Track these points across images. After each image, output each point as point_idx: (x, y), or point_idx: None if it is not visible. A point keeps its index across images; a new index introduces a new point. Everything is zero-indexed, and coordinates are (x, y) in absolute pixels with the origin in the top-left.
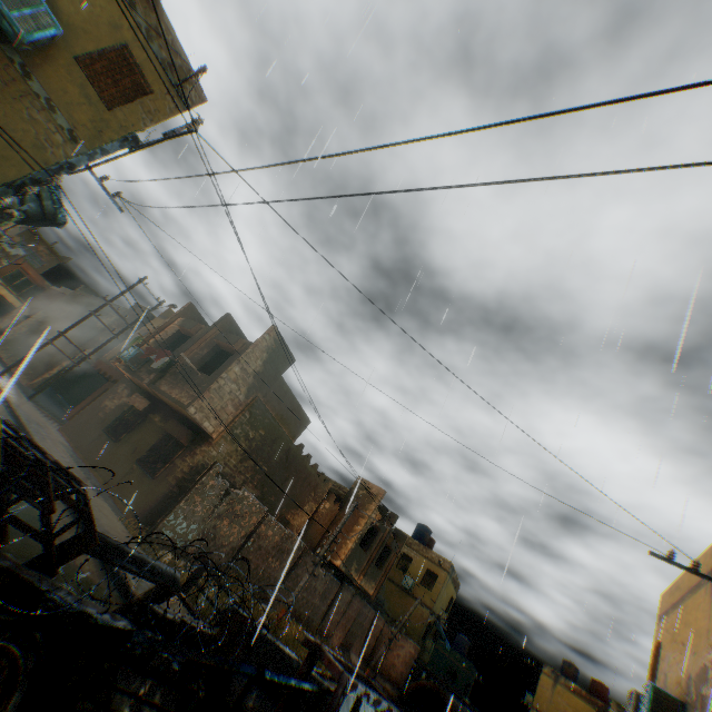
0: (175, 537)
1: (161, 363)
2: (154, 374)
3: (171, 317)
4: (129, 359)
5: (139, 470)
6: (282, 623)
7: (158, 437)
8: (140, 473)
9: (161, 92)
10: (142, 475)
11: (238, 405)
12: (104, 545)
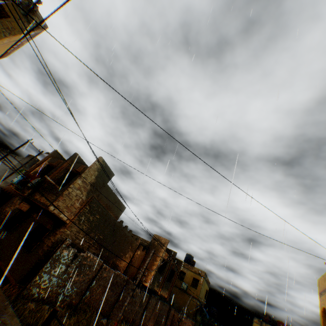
0: (40, 291)
1: (34, 182)
2: (31, 189)
3: (45, 158)
4: (17, 182)
5: (22, 247)
6: None
7: (35, 226)
8: (22, 250)
9: (16, 18)
10: (23, 251)
11: (82, 202)
12: None
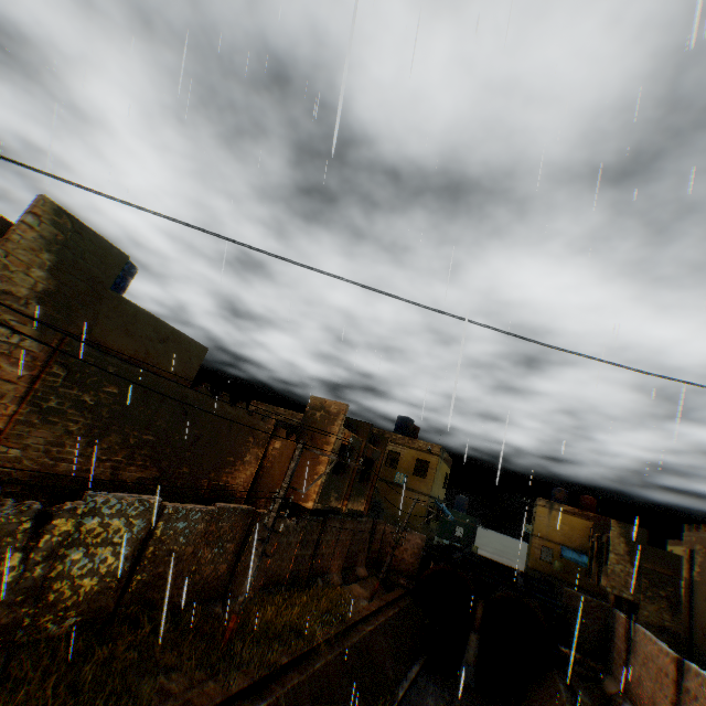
0: None
1: None
2: None
3: None
4: None
5: None
6: (249, 612)
7: None
8: None
9: None
10: None
11: (31, 360)
12: None
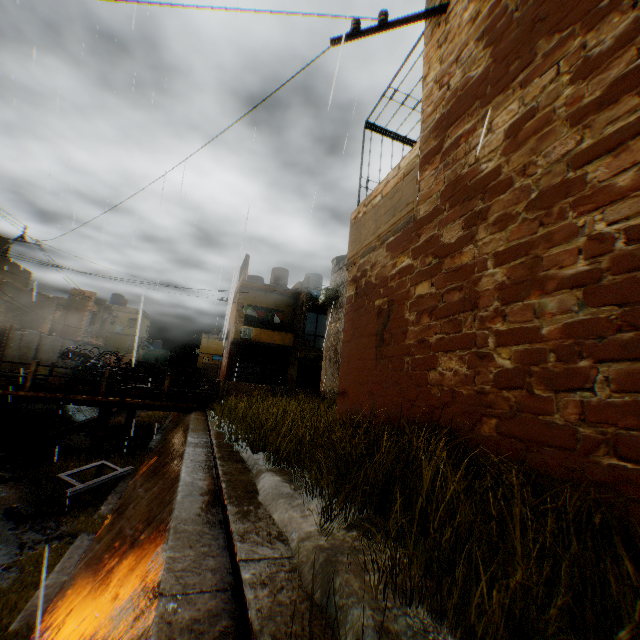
0: (11, 365)
1: None
2: None
3: None
4: None
5: None
6: None
7: None
8: None
9: None
10: None
11: None
12: (93, 361)
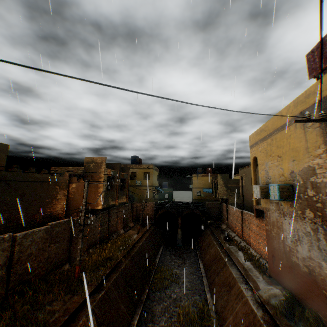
0: None
1: None
2: None
3: None
4: None
5: None
6: (84, 262)
7: None
8: None
9: None
10: None
11: None
12: None
